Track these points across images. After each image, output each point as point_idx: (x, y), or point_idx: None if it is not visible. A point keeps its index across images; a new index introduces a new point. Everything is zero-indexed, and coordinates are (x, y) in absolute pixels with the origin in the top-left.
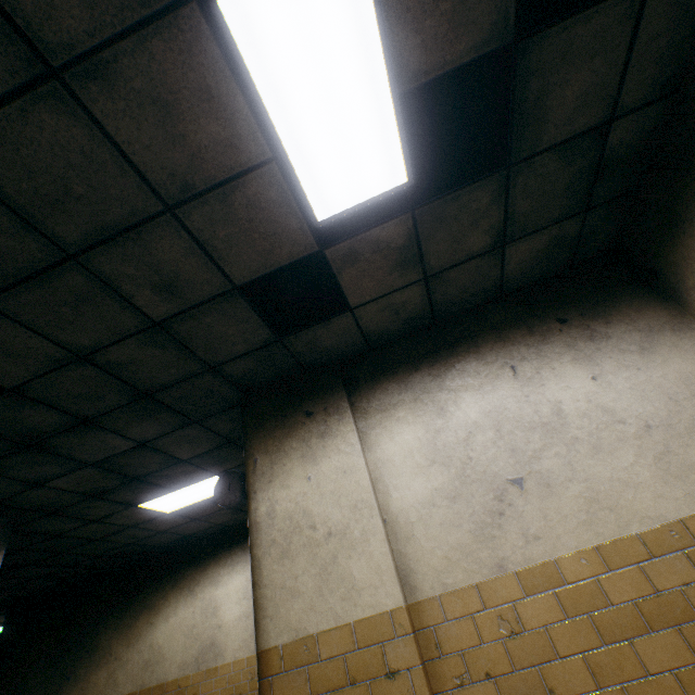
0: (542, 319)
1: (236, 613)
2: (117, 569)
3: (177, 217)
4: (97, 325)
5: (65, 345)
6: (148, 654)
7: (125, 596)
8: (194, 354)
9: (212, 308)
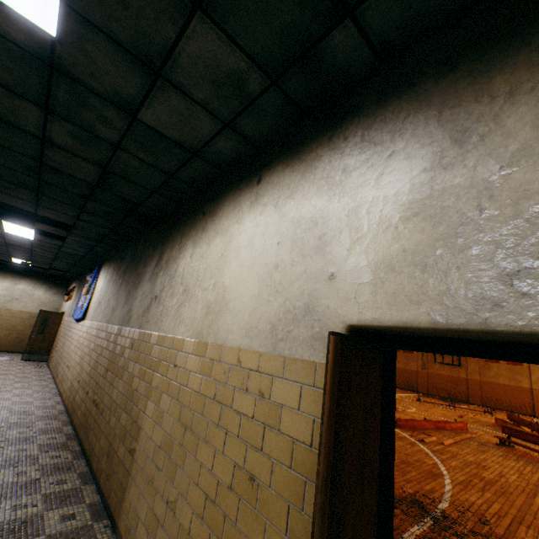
0: (49, 281)
1: None
2: None
3: None
4: None
5: None
6: None
7: None
8: None
9: None
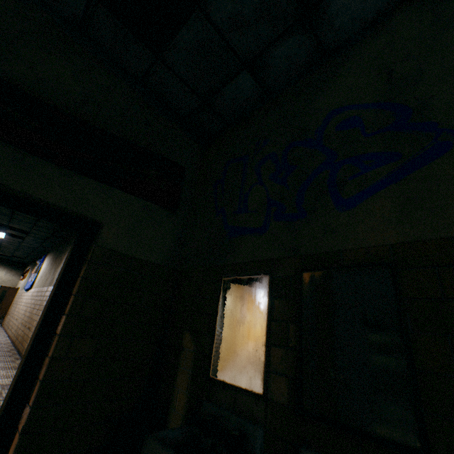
0: (10, 265)
1: None
2: None
3: None
4: None
5: None
6: None
7: None
8: None
9: None
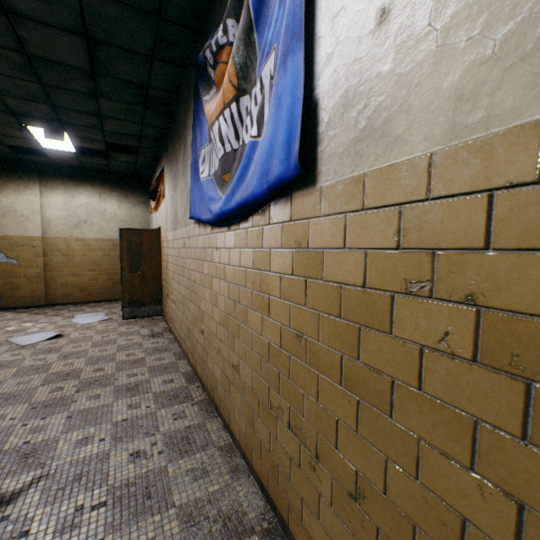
0: (118, 185)
1: None
2: None
3: None
4: None
5: None
6: None
7: None
8: None
9: None
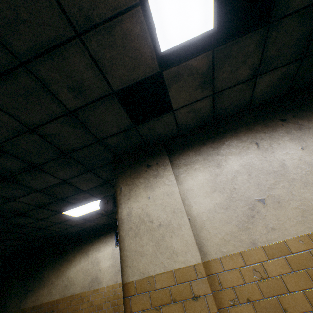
0: (272, 119)
1: (107, 264)
2: (52, 243)
3: (82, 41)
4: (38, 110)
5: (22, 122)
6: (66, 281)
7: (56, 255)
8: (90, 132)
9: (100, 104)
